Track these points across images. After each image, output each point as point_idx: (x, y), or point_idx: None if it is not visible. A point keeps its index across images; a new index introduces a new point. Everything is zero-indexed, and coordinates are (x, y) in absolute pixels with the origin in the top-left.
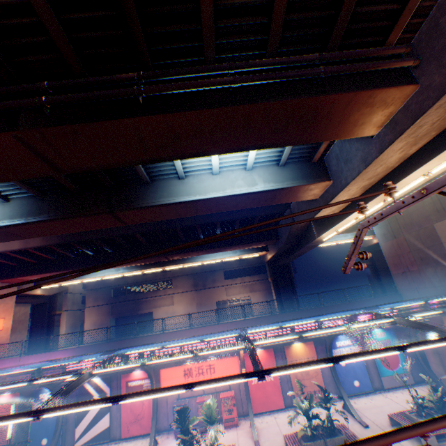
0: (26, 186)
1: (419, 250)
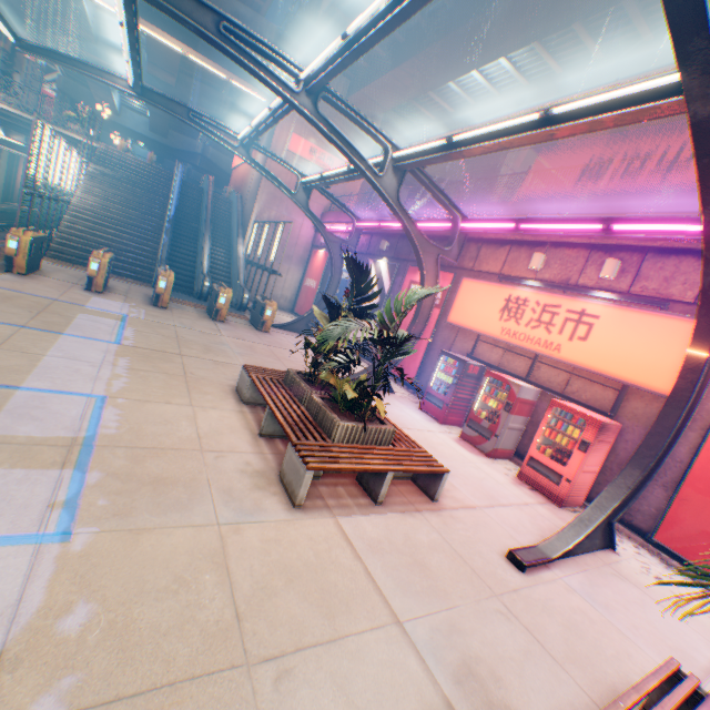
0: None
1: None
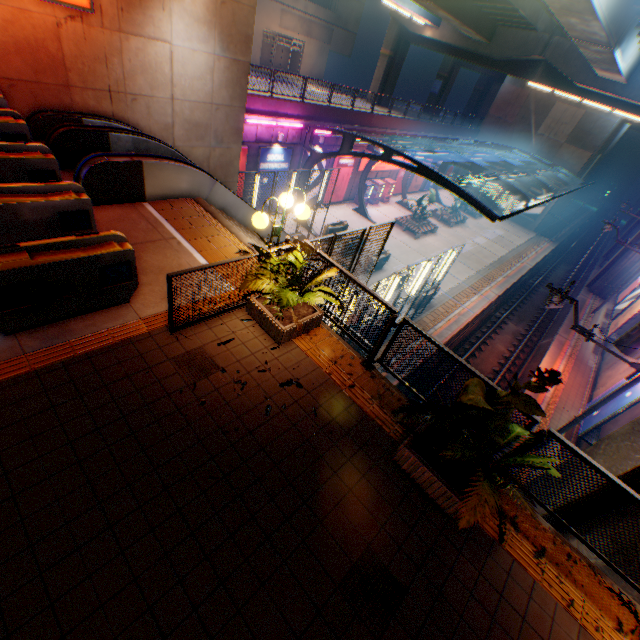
0: None
1: (527, 112)
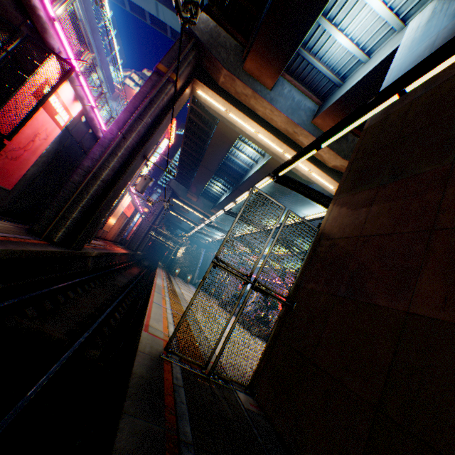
0: (226, 183)
1: None
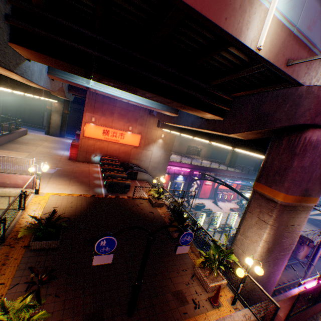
0: None
1: None
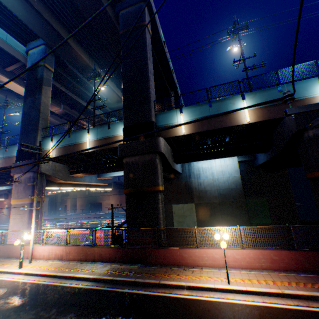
0: None
1: None
